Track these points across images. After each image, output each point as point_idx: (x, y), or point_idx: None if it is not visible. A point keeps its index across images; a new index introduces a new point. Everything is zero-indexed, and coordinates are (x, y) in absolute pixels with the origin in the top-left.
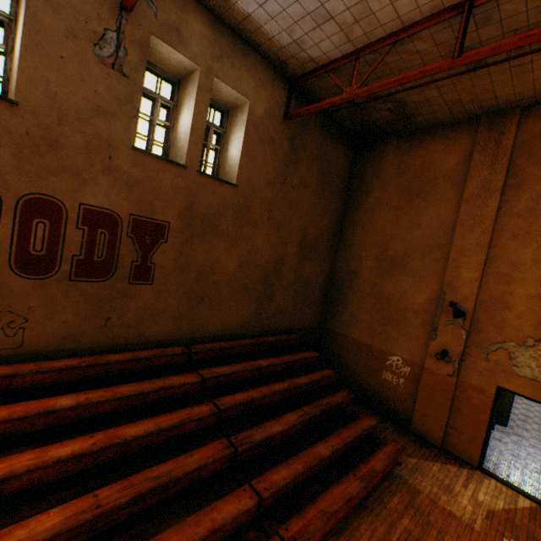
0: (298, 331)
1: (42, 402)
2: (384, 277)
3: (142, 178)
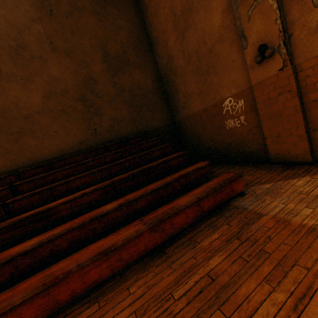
0: (149, 133)
1: None
2: (185, 38)
3: None
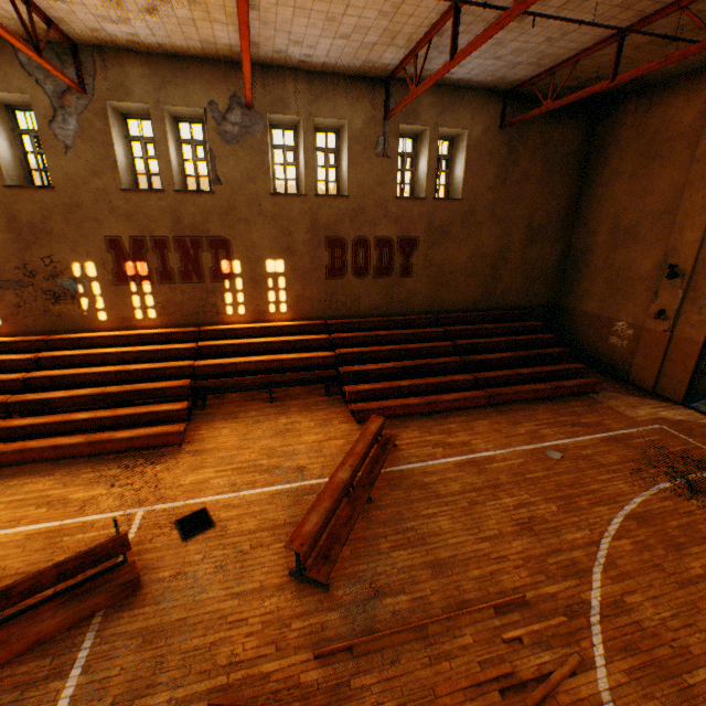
0: (529, 309)
1: (373, 332)
2: (615, 250)
3: (401, 214)
